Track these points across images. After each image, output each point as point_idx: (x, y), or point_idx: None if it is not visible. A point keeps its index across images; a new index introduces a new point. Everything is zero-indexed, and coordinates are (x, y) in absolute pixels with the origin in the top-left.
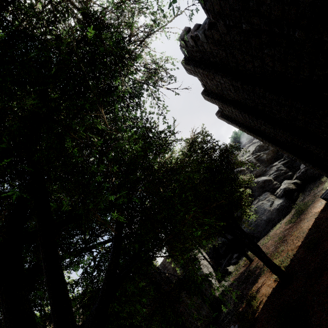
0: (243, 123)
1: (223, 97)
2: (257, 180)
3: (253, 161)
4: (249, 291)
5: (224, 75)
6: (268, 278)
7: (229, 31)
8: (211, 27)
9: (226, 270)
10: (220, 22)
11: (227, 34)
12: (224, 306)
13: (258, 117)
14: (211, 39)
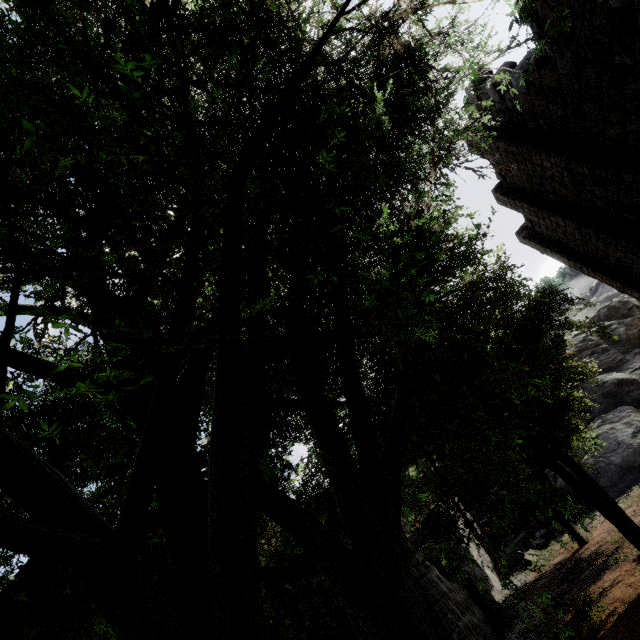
0: (578, 252)
1: (540, 198)
2: (601, 379)
3: (592, 338)
4: (579, 595)
5: (554, 151)
6: (628, 571)
7: (579, 70)
8: (540, 66)
9: (517, 559)
10: (566, 55)
11: (575, 75)
12: (518, 619)
13: (620, 235)
14: (536, 86)
